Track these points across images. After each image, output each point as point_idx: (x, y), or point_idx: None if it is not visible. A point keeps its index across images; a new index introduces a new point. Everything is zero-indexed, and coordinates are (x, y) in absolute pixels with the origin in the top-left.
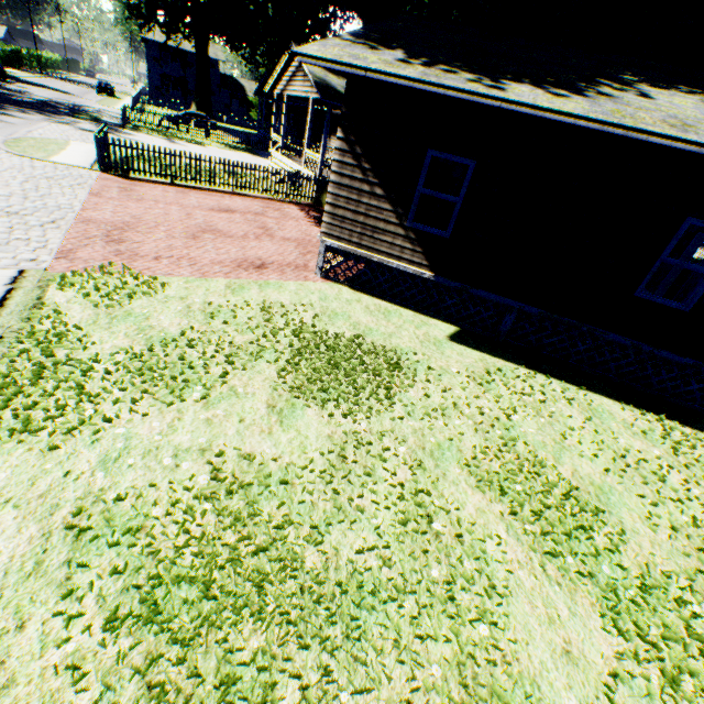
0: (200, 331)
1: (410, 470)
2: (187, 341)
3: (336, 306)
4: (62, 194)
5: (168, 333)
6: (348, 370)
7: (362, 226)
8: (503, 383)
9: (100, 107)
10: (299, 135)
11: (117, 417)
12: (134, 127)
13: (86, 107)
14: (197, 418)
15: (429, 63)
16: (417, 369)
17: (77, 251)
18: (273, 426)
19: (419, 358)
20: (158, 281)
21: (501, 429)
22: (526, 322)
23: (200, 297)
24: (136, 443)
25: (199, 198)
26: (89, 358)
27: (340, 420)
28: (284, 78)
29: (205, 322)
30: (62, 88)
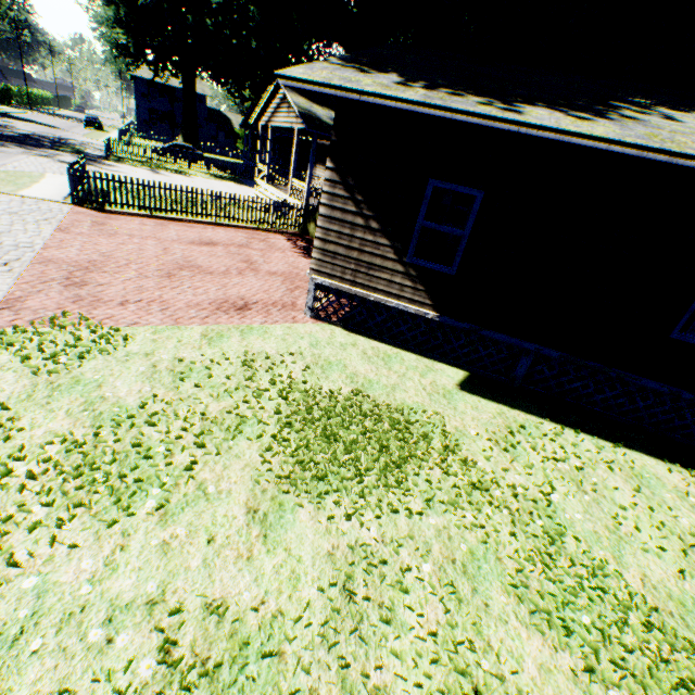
0: (165, 400)
1: (441, 603)
2: (147, 416)
3: (329, 353)
4: (23, 230)
5: (124, 406)
6: (348, 443)
7: (356, 262)
8: (530, 445)
9: (86, 140)
10: (285, 164)
11: (30, 555)
12: (118, 158)
13: (71, 140)
14: (148, 543)
15: (429, 86)
16: (429, 433)
17: (27, 299)
18: (254, 544)
19: (430, 416)
20: (121, 332)
21: (541, 517)
22: (544, 366)
23: (170, 351)
24: (52, 603)
25: (179, 230)
26: (9, 454)
27: (342, 524)
28: (269, 110)
29: (172, 386)
30: (49, 122)
